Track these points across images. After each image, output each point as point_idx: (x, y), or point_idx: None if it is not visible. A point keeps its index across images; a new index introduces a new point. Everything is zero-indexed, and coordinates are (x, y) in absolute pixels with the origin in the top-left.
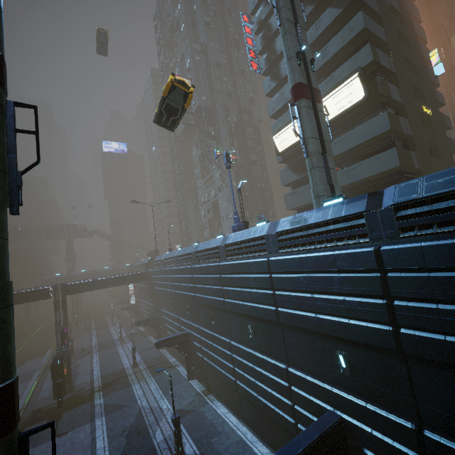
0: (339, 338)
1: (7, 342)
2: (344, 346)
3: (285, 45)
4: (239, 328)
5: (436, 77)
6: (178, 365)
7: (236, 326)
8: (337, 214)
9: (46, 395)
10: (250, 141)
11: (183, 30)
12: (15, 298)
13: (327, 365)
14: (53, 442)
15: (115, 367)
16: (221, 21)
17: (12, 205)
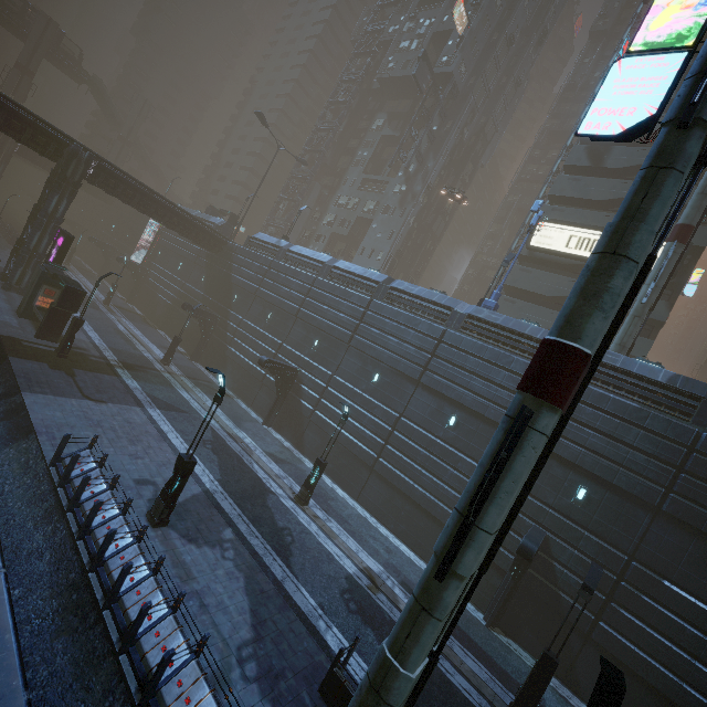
0: (592, 476)
1: None
2: (592, 484)
3: None
4: (428, 410)
5: (682, 294)
6: (235, 397)
7: (424, 406)
8: (670, 382)
9: (11, 321)
10: (460, 182)
11: None
12: None
13: (556, 490)
14: None
15: (126, 345)
16: None
17: None
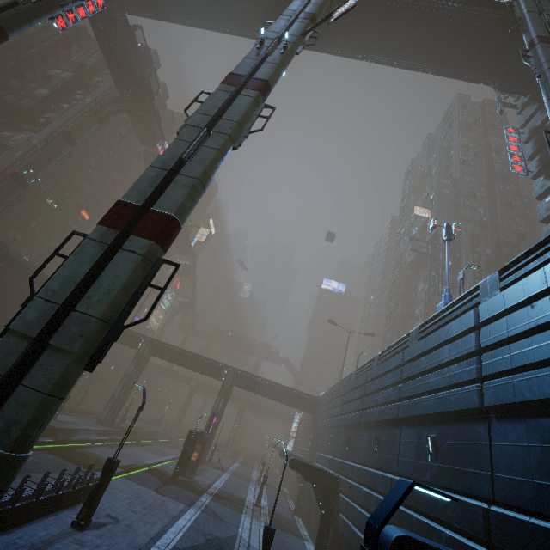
0: None
1: (190, 199)
2: None
3: (545, 90)
4: (412, 449)
5: None
6: (308, 540)
7: (408, 447)
8: None
9: (170, 467)
10: None
11: (433, 173)
12: (200, 364)
13: None
14: (171, 277)
15: (237, 492)
16: (484, 160)
17: (236, 143)
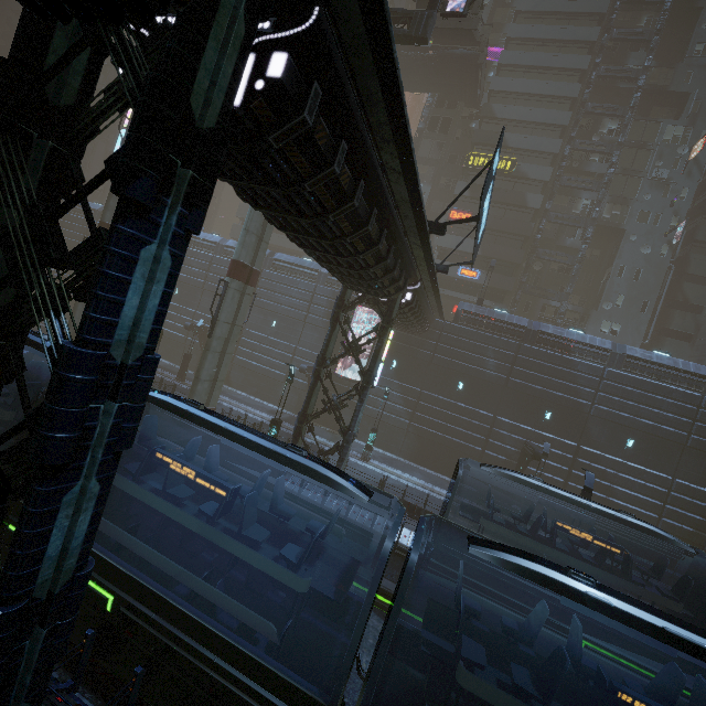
0: None
1: None
2: None
3: None
4: None
5: None
6: None
7: None
8: None
9: None
10: None
11: None
12: None
13: None
14: None
15: None
16: None
17: None
